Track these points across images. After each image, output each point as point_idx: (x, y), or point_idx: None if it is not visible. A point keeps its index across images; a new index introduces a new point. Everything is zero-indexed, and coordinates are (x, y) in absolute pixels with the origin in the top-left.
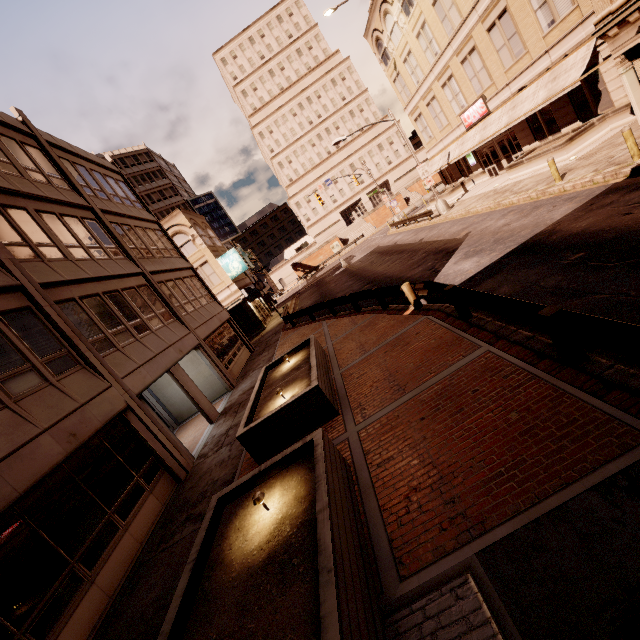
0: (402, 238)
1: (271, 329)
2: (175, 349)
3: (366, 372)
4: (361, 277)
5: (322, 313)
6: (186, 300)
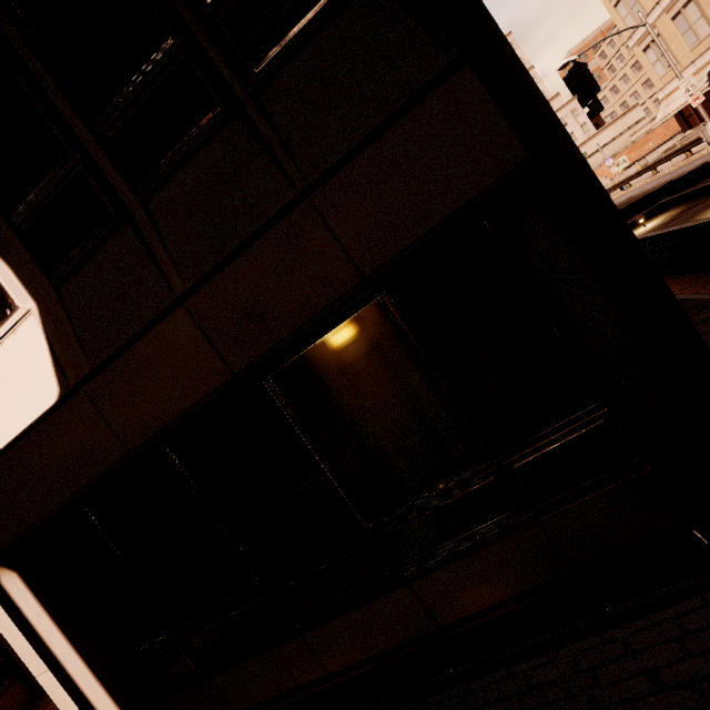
0: (639, 190)
1: None
2: None
3: None
4: None
5: None
6: None
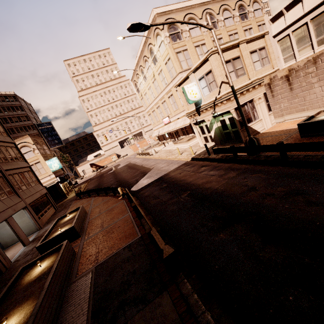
0: (138, 161)
1: (70, 198)
2: (12, 209)
3: (96, 221)
4: (116, 177)
5: (95, 193)
6: (23, 183)
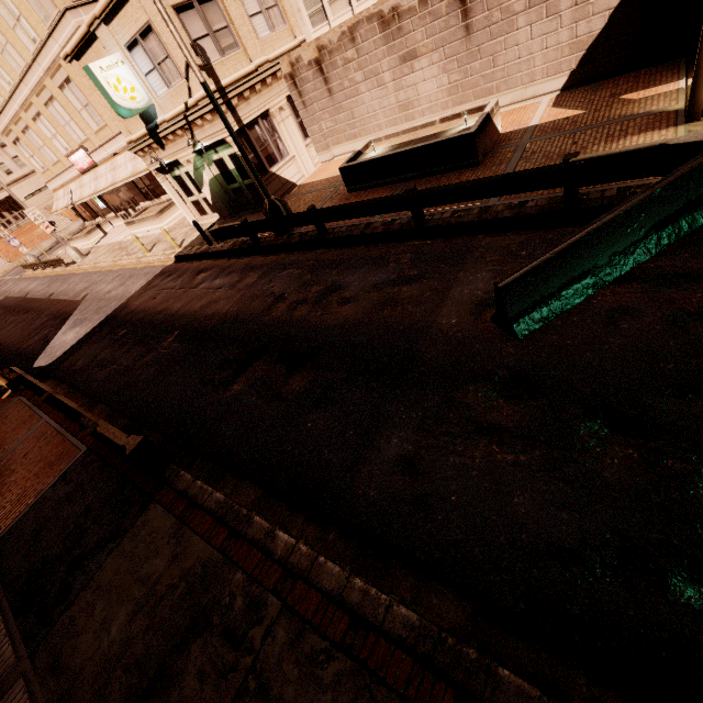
0: (35, 288)
1: None
2: None
3: None
4: None
5: None
6: None
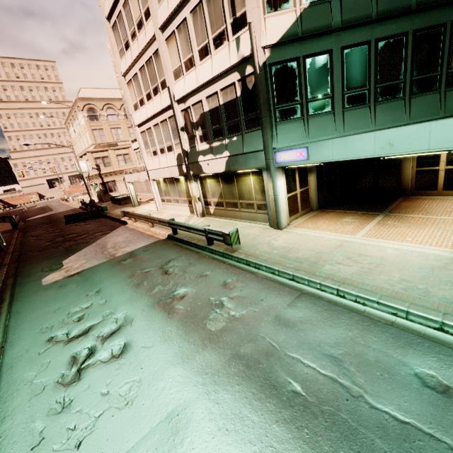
0: (54, 205)
1: None
2: None
3: None
4: (22, 214)
5: None
6: None
